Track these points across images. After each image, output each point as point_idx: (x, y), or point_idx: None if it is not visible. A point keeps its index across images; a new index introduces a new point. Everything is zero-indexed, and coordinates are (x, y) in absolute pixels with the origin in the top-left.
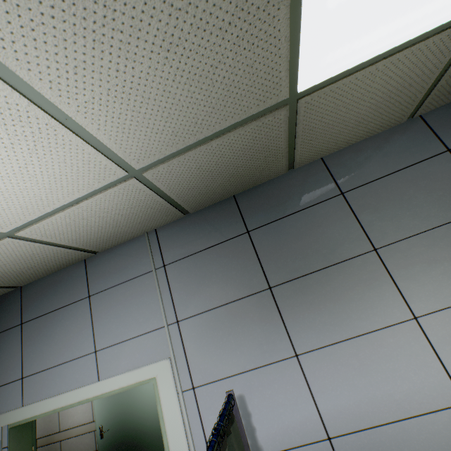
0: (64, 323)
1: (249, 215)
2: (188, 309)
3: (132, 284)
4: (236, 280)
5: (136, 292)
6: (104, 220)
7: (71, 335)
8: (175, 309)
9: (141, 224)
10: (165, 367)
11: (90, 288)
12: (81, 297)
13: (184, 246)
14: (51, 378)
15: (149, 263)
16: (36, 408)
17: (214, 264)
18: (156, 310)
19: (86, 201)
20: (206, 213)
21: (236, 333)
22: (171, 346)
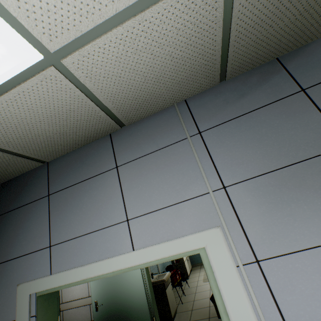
0: (91, 193)
1: (301, 74)
2: (236, 174)
3: (163, 153)
4: (296, 140)
5: (169, 160)
6: (152, 63)
7: (99, 204)
8: (218, 175)
9: (178, 86)
10: (215, 236)
11: (117, 159)
12: (108, 168)
13: (222, 112)
14: (80, 247)
15: (181, 132)
16: (65, 277)
17: (263, 126)
18: (195, 176)
19: (153, 6)
20: (243, 78)
21: (308, 198)
22: (220, 213)
